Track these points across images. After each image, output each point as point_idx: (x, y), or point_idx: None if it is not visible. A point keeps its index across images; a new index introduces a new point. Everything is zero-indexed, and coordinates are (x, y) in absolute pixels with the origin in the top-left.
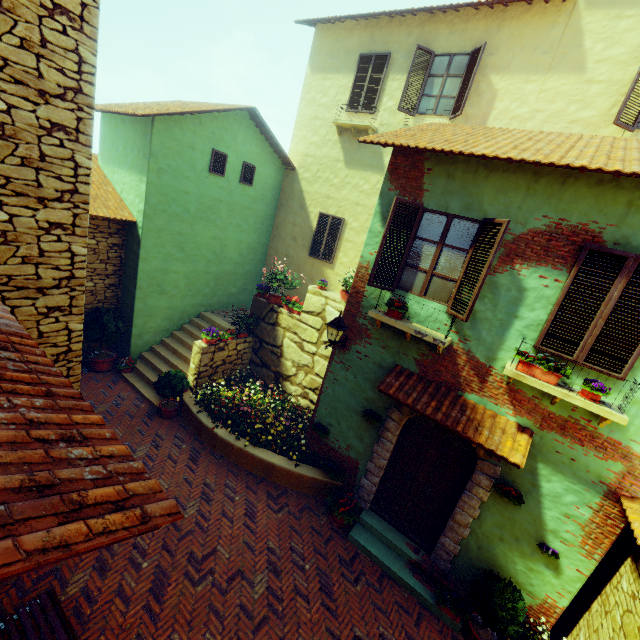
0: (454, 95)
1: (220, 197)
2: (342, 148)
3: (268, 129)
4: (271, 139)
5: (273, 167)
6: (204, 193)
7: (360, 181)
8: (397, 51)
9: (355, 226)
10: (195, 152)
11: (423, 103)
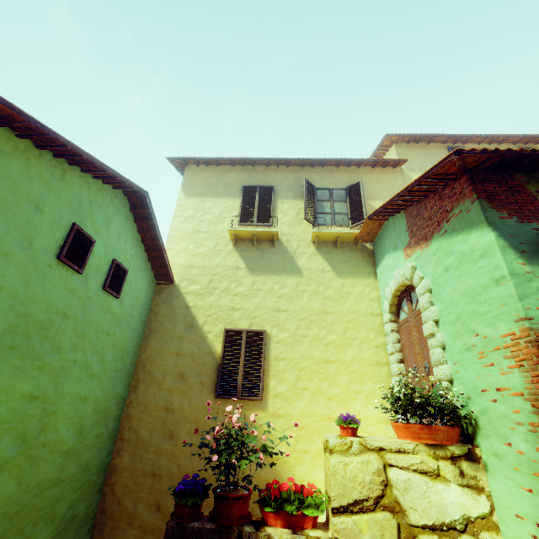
0: (346, 212)
1: (66, 307)
2: (241, 256)
3: (155, 224)
4: (153, 240)
5: (145, 278)
6: (35, 294)
7: (274, 285)
8: (279, 185)
9: (284, 337)
10: (40, 215)
11: (320, 218)
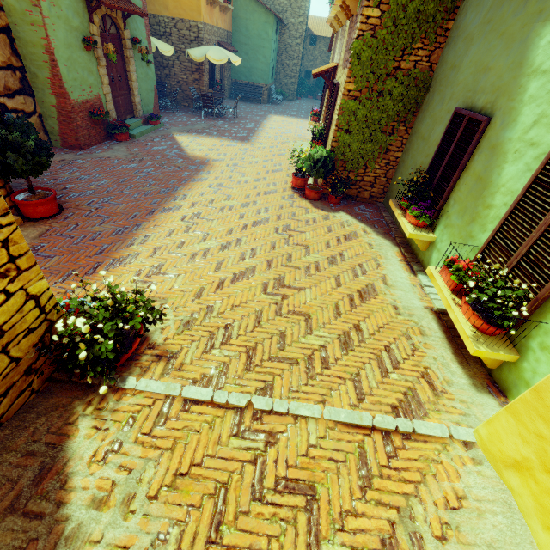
0: None
1: None
2: None
3: None
4: None
5: None
6: None
7: None
8: None
9: None
10: None
11: None
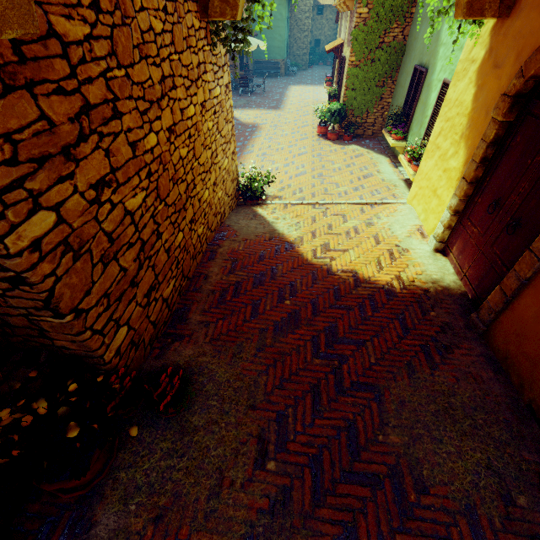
0: None
1: None
2: None
3: None
4: None
5: None
6: None
7: None
8: None
9: None
10: None
11: None
